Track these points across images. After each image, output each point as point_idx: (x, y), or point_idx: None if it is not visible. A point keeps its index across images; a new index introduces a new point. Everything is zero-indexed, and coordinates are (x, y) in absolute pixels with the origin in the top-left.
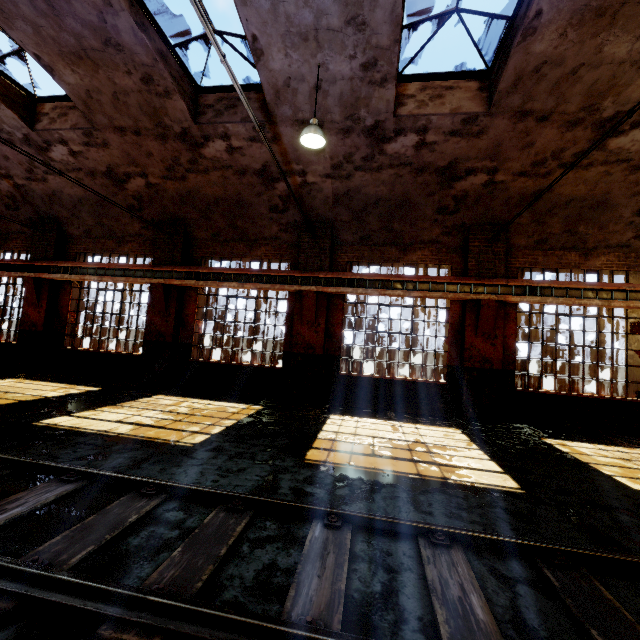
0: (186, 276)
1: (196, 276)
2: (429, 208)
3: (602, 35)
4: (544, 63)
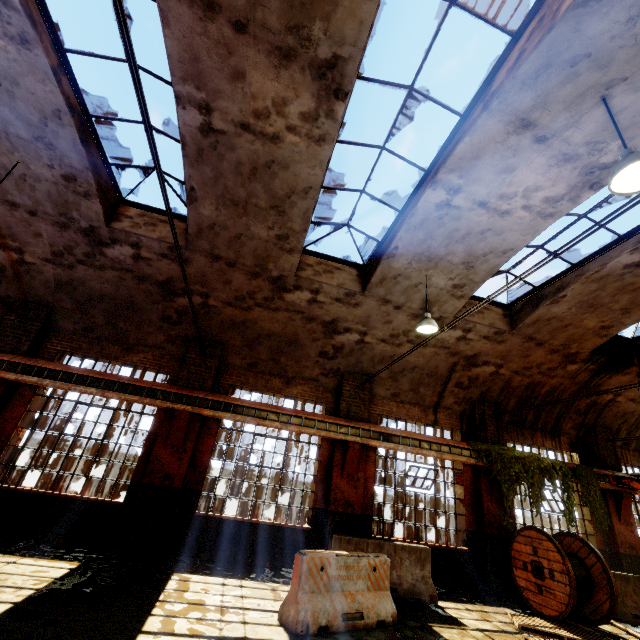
0: None
1: None
2: (154, 314)
3: (245, 218)
4: (215, 224)
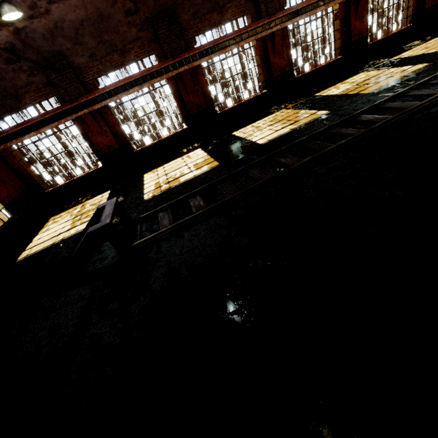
0: (199, 56)
1: (206, 53)
2: None
3: None
4: None
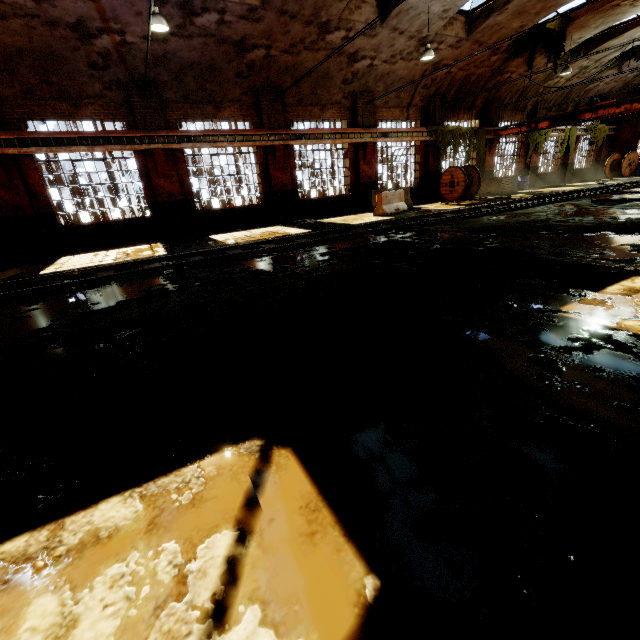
0: (20, 143)
1: (33, 143)
2: (231, 73)
3: None
4: None
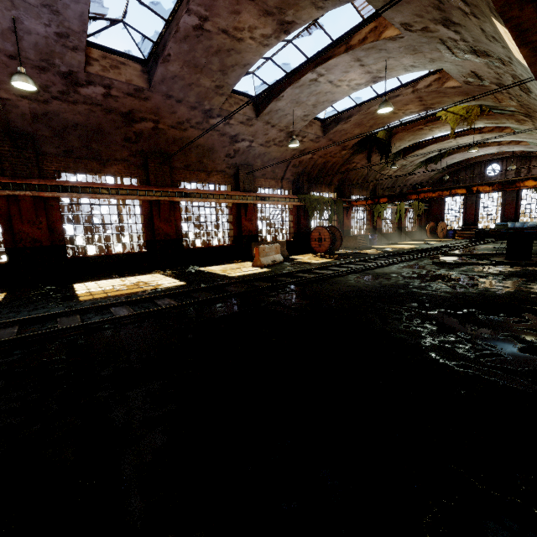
0: None
1: None
2: (118, 137)
3: (199, 75)
4: (176, 76)
